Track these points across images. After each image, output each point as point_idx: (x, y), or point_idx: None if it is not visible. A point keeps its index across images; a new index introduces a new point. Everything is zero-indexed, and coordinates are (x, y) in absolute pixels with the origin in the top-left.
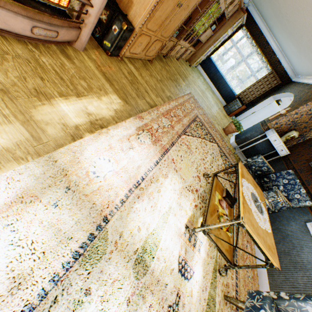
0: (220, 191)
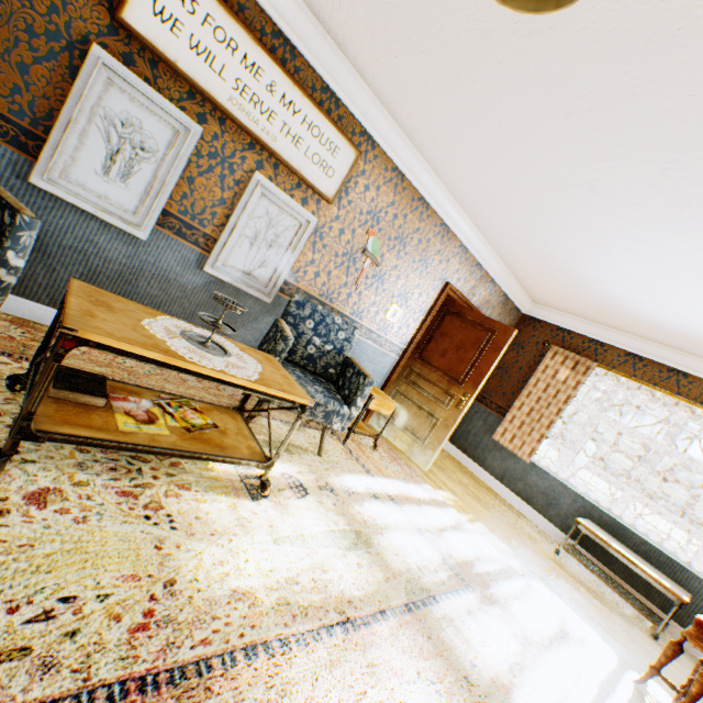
0: (90, 412)
